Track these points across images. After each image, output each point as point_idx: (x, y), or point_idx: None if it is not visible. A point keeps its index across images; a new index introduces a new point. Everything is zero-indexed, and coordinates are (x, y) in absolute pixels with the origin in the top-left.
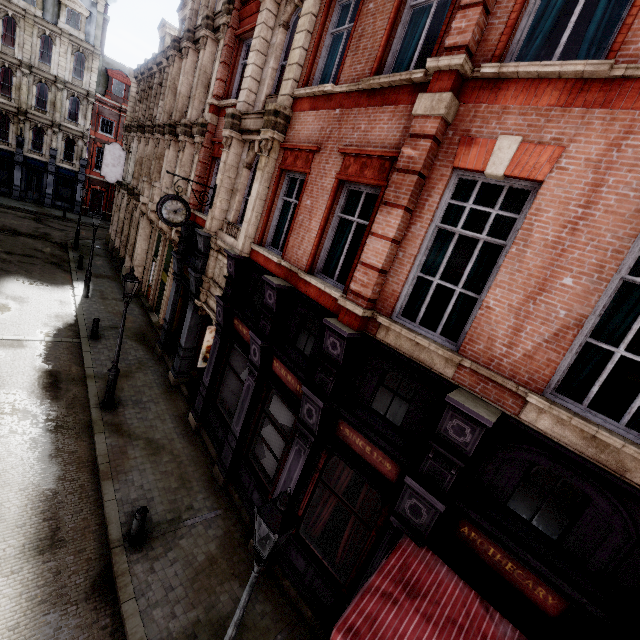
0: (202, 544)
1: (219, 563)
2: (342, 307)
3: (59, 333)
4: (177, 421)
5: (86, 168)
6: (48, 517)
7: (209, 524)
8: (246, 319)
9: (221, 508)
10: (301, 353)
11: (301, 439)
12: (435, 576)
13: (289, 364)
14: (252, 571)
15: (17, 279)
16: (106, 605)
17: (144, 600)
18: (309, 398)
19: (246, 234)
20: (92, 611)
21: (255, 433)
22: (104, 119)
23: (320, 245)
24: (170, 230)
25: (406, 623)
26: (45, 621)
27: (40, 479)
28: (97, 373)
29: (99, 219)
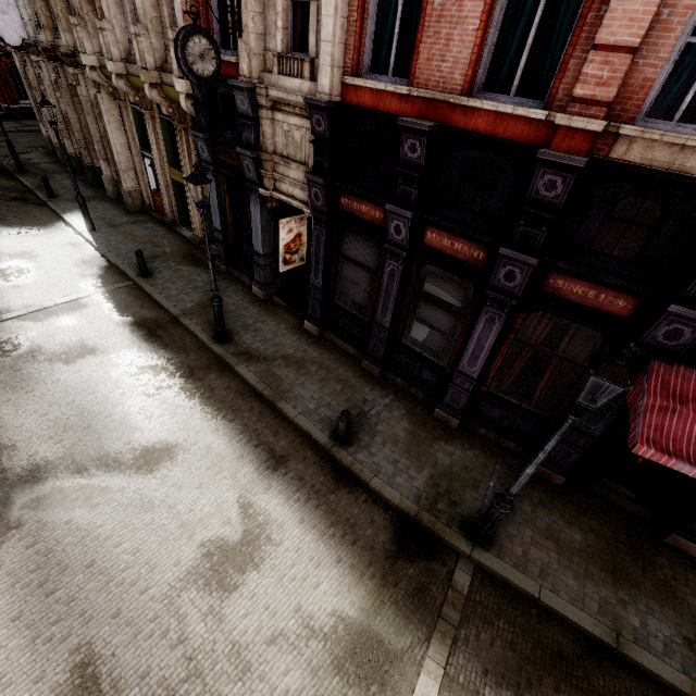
0: (396, 425)
1: (419, 434)
2: (558, 129)
3: (105, 281)
4: (296, 333)
5: None
6: (256, 444)
7: (390, 408)
8: (366, 192)
9: (390, 393)
10: (469, 213)
11: (493, 307)
12: (695, 383)
13: (459, 230)
14: (565, 424)
15: None
16: (355, 487)
17: (382, 475)
18: (511, 260)
19: (332, 63)
20: (348, 494)
21: (407, 318)
22: None
23: (483, 43)
24: (164, 99)
25: (690, 423)
26: (320, 511)
27: (221, 419)
28: (183, 310)
29: (7, 120)
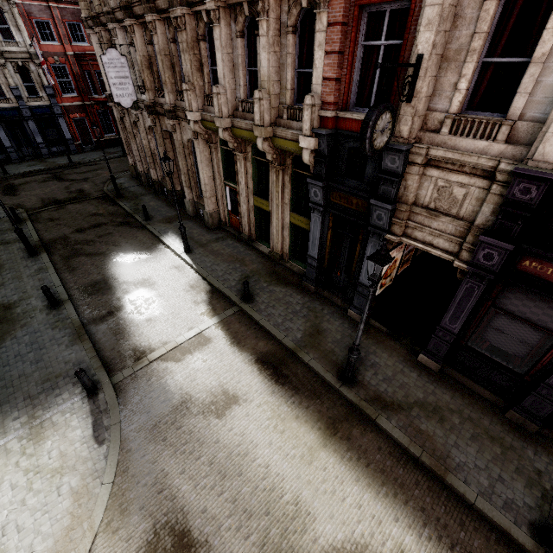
0: None
1: None
2: None
3: (215, 307)
4: (412, 367)
5: (55, 97)
6: (449, 544)
7: None
8: None
9: None
10: None
11: None
12: None
13: None
14: None
15: (119, 259)
16: None
17: None
18: None
19: None
20: None
21: None
22: (36, 22)
23: None
24: (271, 148)
25: None
26: None
27: (393, 499)
28: (295, 342)
29: (96, 150)
